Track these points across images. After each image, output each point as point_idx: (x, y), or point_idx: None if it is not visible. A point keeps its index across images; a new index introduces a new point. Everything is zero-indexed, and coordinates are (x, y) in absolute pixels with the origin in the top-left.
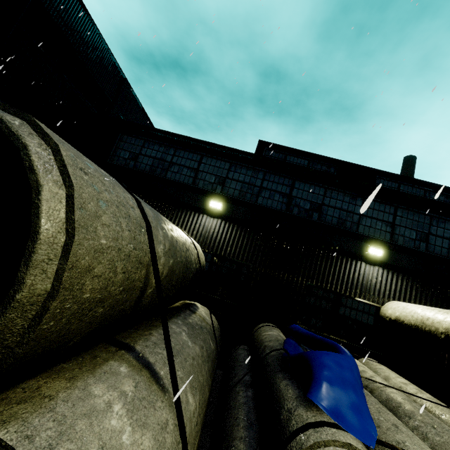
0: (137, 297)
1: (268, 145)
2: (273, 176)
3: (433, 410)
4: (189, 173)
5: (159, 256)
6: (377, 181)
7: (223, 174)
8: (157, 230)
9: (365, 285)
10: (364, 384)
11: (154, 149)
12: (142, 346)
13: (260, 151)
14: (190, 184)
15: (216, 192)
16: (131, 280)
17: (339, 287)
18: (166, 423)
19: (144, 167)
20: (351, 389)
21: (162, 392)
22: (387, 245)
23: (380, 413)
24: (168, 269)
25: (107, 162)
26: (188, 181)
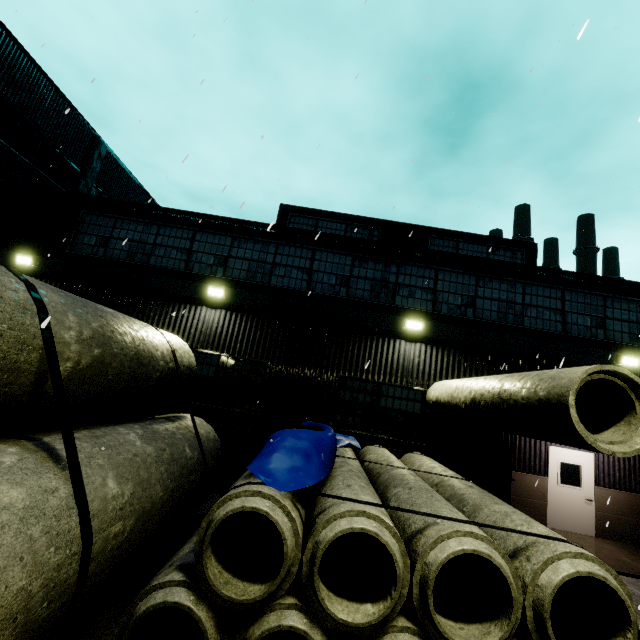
0: (33, 382)
1: (292, 209)
2: (287, 248)
3: (444, 484)
4: (180, 255)
5: (67, 343)
6: (432, 242)
7: (224, 253)
8: (63, 315)
9: (407, 367)
10: (377, 472)
11: (130, 229)
12: (54, 439)
13: (283, 218)
14: (183, 270)
15: (216, 276)
16: (12, 361)
17: (377, 374)
18: (56, 490)
19: (118, 254)
20: (299, 456)
21: (60, 469)
22: (428, 316)
23: (345, 480)
24: (92, 359)
25: (66, 253)
26: (179, 266)
